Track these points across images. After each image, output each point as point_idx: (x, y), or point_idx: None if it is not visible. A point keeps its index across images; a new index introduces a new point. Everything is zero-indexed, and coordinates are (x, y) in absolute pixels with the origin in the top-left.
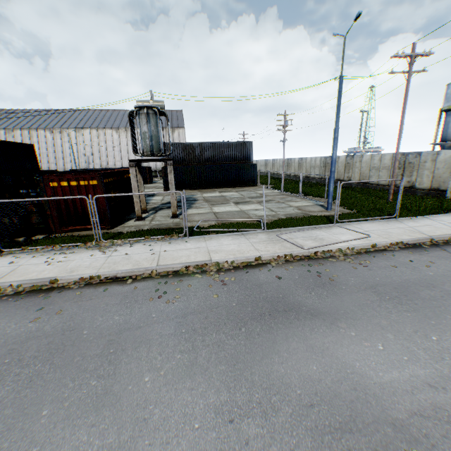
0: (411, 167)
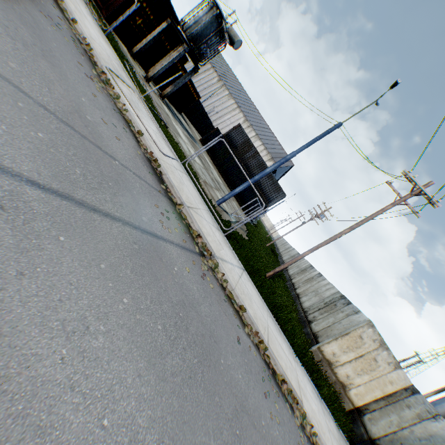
0: (332, 309)
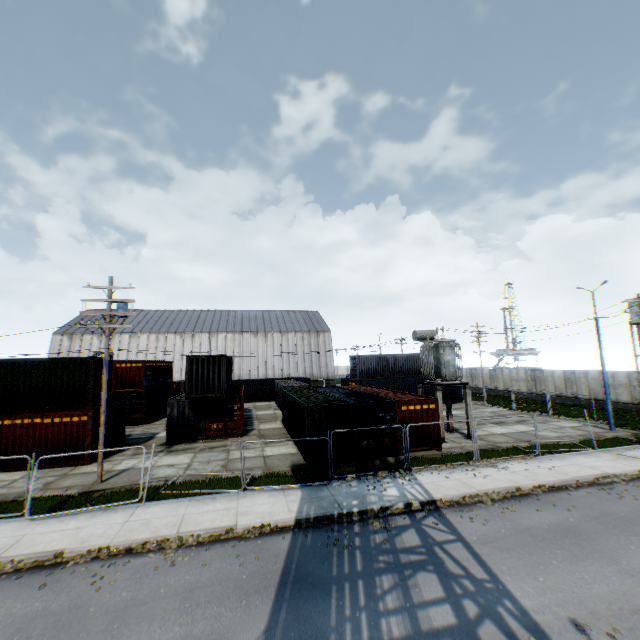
0: None
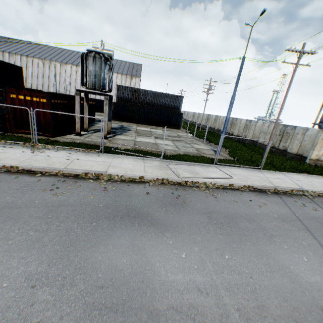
0: (287, 136)
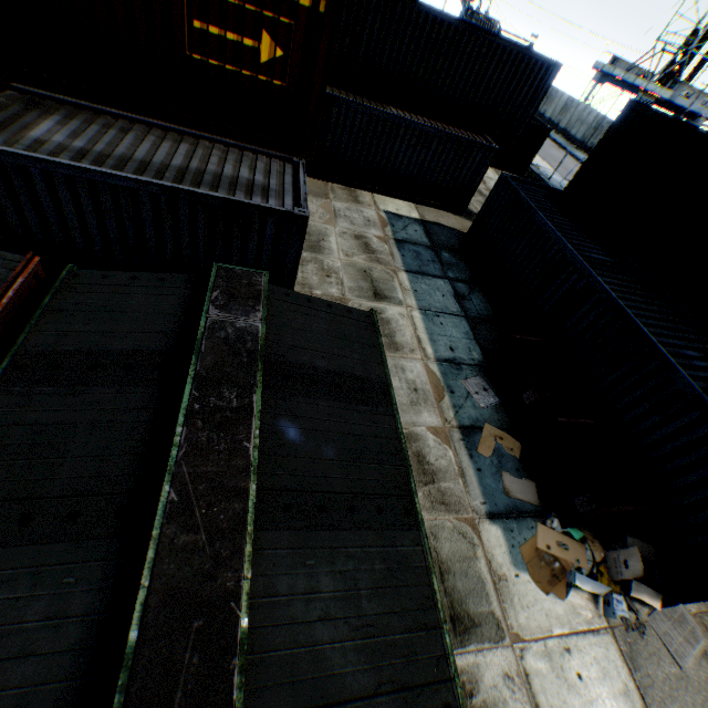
0: None
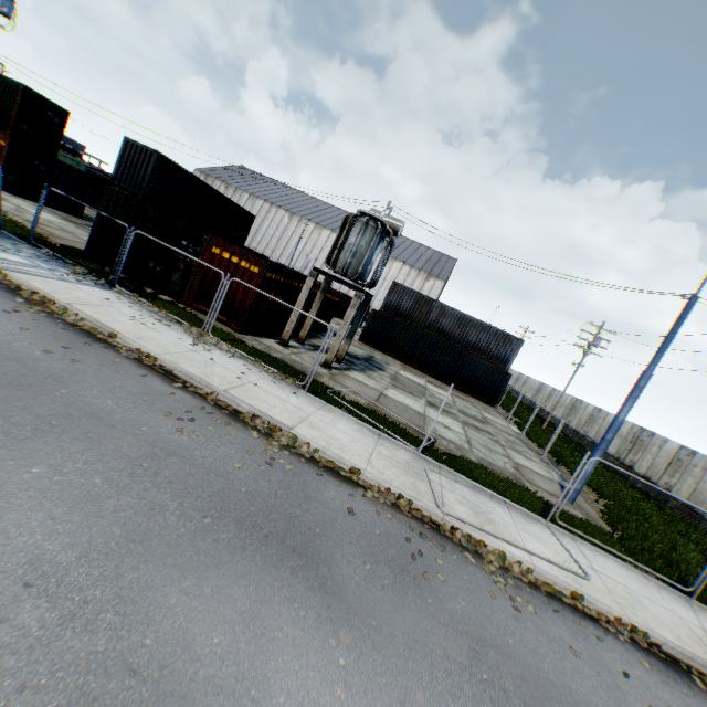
0: None
